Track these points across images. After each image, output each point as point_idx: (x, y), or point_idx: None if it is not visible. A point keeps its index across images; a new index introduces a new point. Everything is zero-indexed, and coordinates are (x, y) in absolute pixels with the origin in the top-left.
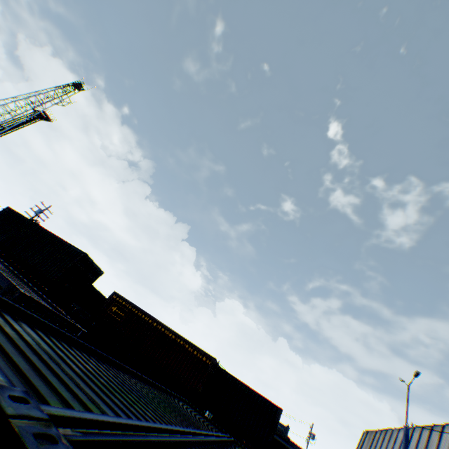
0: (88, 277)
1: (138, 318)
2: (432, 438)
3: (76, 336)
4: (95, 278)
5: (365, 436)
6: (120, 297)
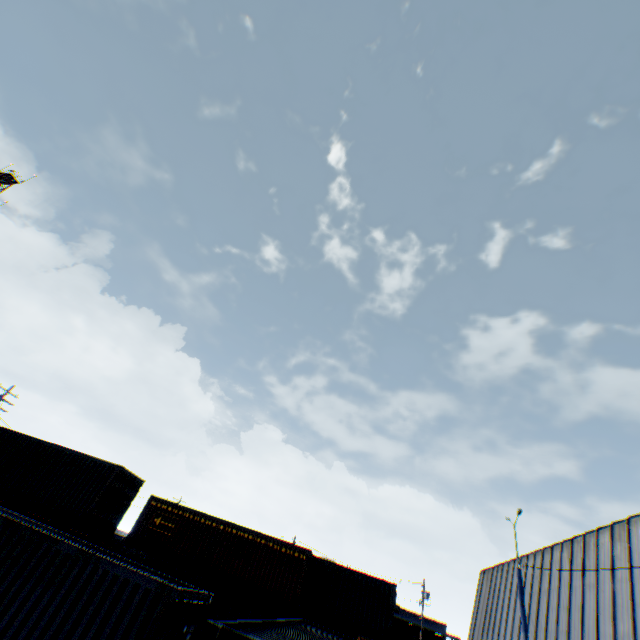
0: (127, 495)
1: (196, 525)
2: (545, 562)
3: (207, 603)
4: (135, 493)
5: (483, 577)
6: (162, 502)
